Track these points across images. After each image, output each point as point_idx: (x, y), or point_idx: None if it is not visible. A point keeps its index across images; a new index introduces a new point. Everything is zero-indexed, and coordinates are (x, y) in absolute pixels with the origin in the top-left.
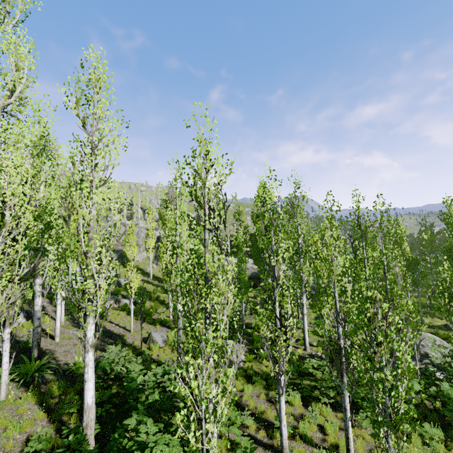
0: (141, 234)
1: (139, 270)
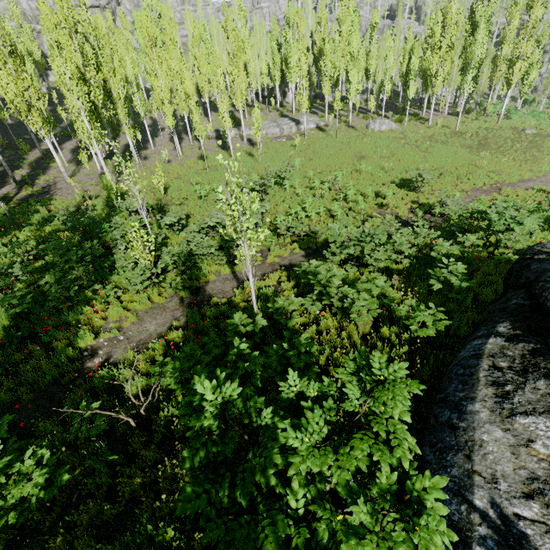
0: None
1: None
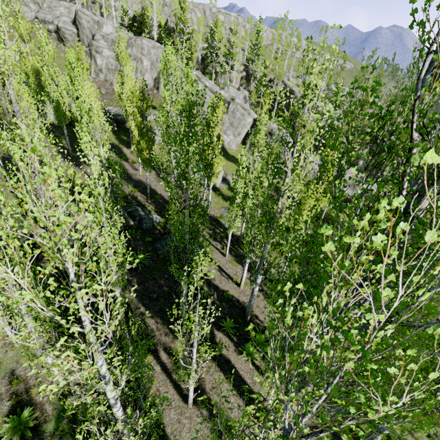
0: (237, 113)
1: (238, 163)
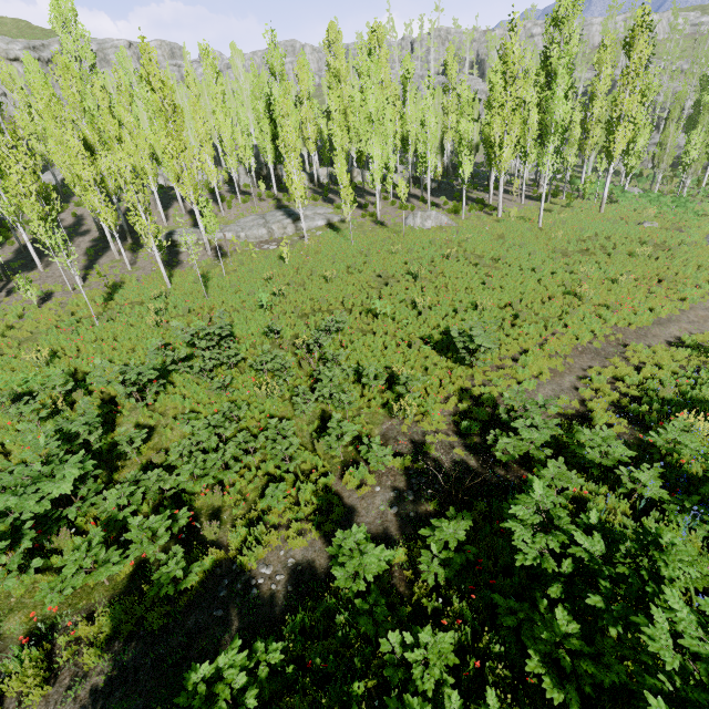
0: None
1: None
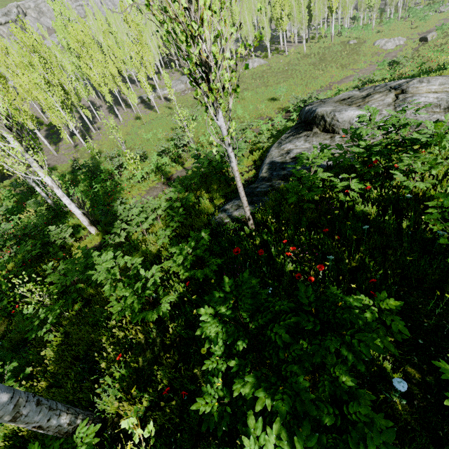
0: None
1: None
